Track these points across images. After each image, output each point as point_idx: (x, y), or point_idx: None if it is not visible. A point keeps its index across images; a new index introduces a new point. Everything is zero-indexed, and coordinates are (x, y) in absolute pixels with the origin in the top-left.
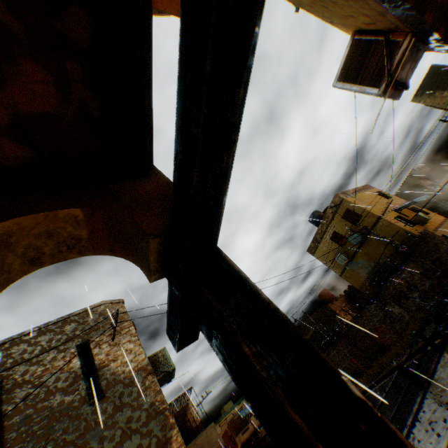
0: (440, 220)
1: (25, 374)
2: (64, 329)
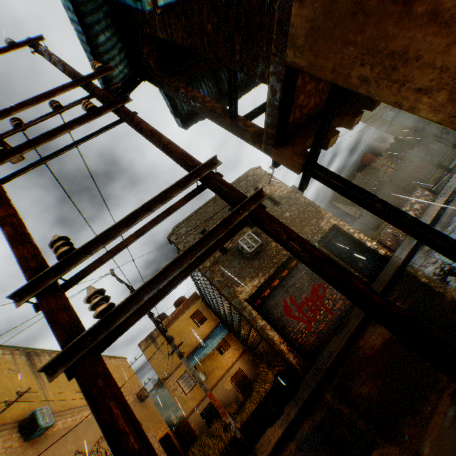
0: None
1: None
2: (240, 185)
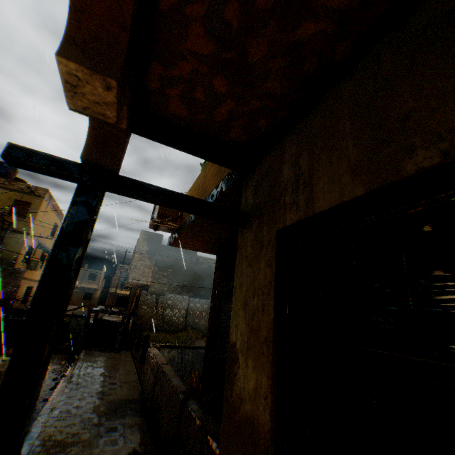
0: (38, 279)
1: None
2: None
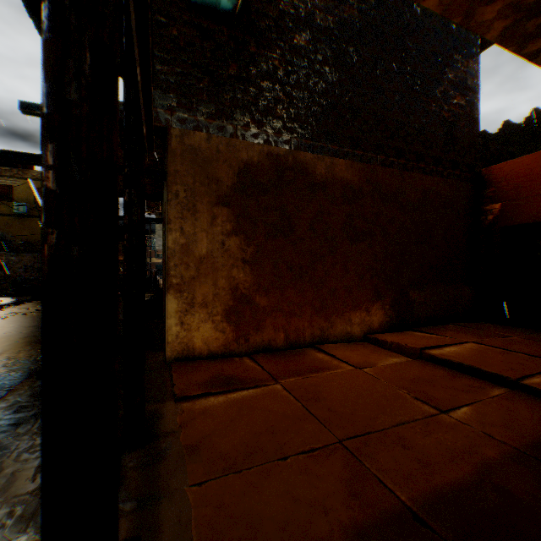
0: None
1: None
2: None
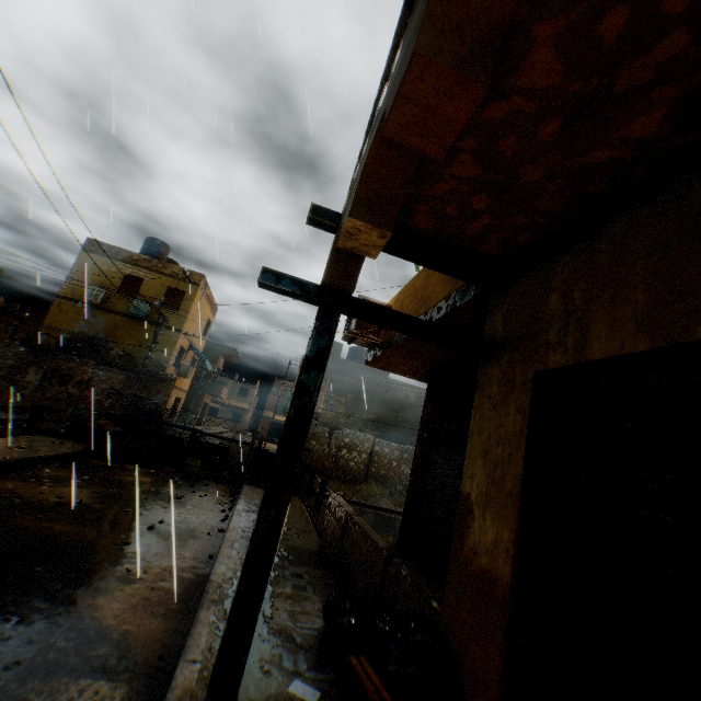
0: (185, 389)
1: None
2: None
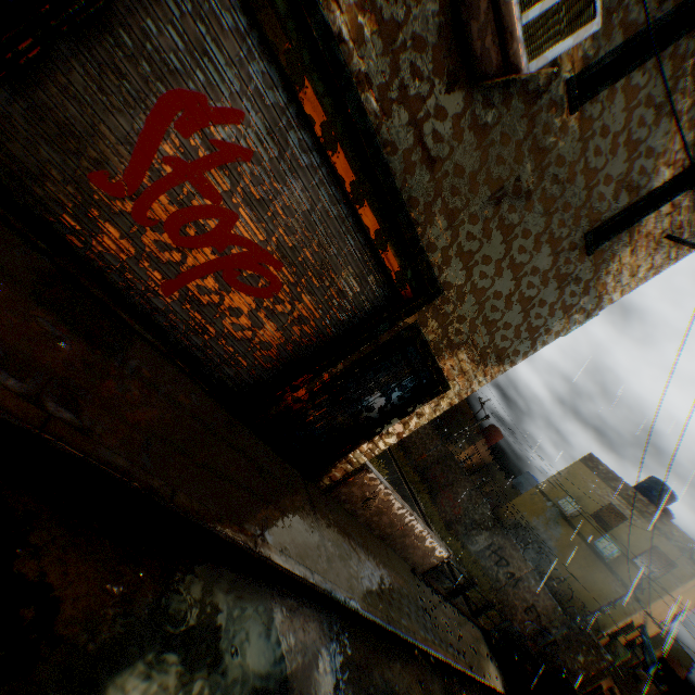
0: None
1: (690, 72)
2: None
